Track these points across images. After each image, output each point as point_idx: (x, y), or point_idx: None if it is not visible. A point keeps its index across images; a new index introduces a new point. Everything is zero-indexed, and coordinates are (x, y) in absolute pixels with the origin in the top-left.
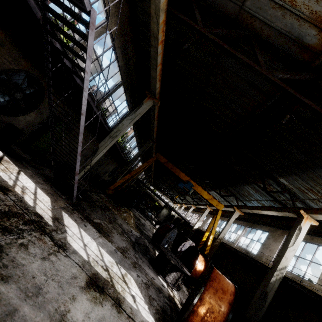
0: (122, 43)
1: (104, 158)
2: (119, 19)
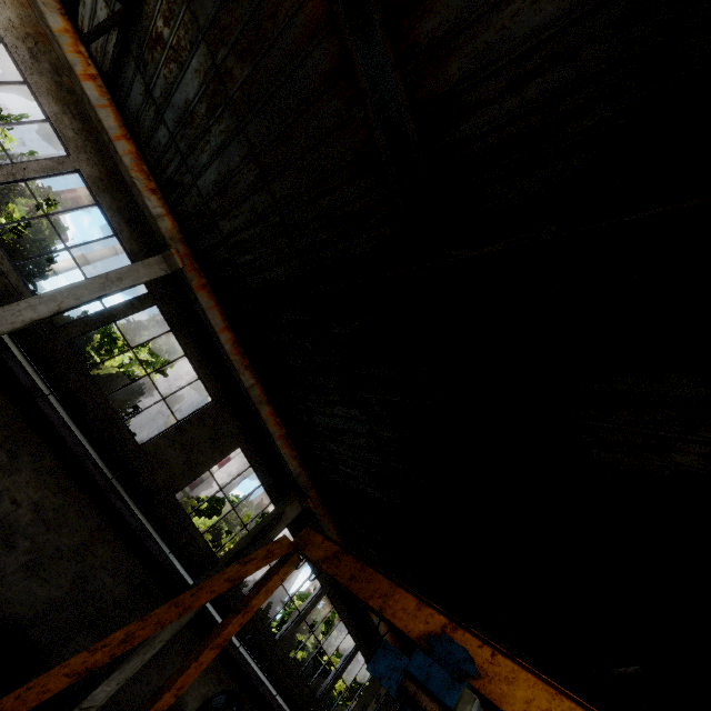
0: (123, 205)
1: (134, 599)
2: (102, 161)
